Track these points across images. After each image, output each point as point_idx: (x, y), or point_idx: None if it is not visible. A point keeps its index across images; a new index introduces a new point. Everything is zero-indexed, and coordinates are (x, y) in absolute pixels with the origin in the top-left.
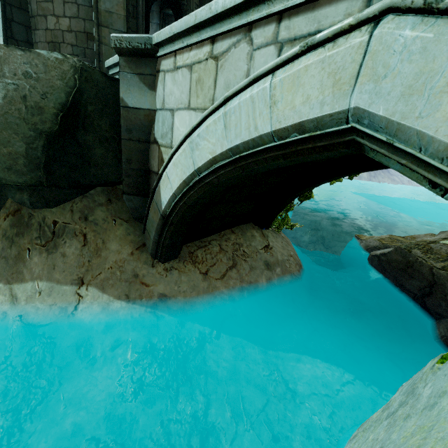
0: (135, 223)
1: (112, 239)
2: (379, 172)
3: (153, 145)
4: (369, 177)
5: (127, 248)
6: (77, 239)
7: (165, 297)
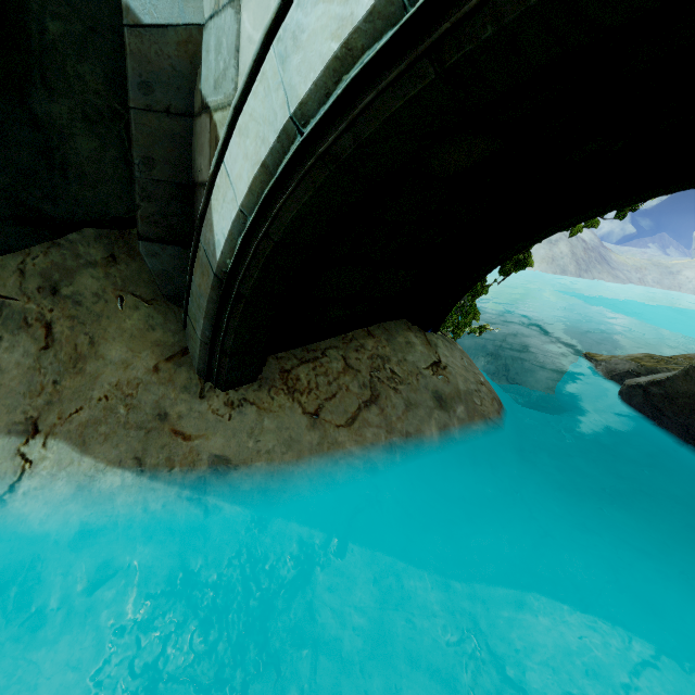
0: (167, 307)
1: (112, 336)
2: (594, 264)
3: (200, 120)
4: (578, 271)
5: (145, 358)
6: (29, 332)
7: (226, 463)
